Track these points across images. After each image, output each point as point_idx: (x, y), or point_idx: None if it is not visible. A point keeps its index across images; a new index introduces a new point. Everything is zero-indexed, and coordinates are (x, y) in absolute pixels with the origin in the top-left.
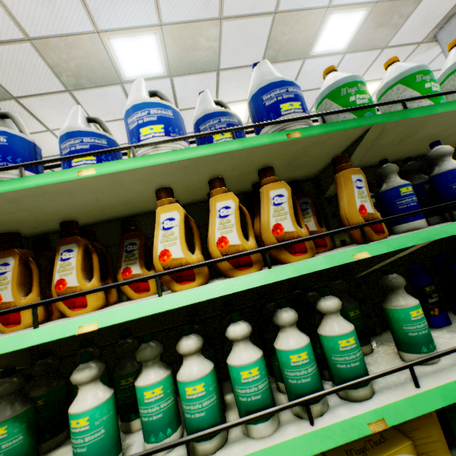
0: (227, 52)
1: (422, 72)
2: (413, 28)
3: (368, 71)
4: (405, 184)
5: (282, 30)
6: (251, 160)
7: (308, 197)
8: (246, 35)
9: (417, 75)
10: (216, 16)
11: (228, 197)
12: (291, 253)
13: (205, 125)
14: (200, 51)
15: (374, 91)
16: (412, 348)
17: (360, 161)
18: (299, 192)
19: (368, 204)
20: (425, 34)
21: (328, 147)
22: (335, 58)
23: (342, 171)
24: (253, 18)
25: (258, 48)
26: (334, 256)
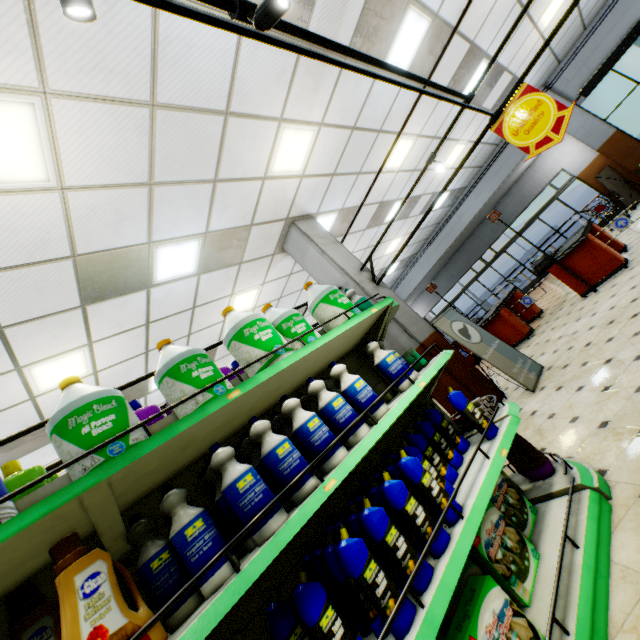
0: (8, 305)
1: (187, 360)
2: (258, 245)
3: (237, 283)
4: (191, 520)
5: (96, 269)
6: None
7: (46, 612)
8: (35, 283)
9: (181, 365)
10: None
11: None
12: None
13: None
14: None
15: (256, 297)
16: None
17: (155, 480)
18: (27, 612)
19: (114, 611)
20: (273, 248)
21: (35, 537)
22: (190, 281)
23: (60, 574)
24: (38, 265)
25: (65, 291)
26: None
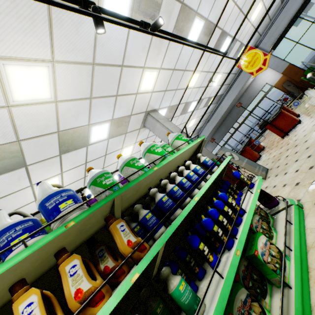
0: (30, 155)
1: (132, 159)
2: (133, 124)
3: (124, 143)
4: (147, 213)
5: (66, 137)
6: (46, 250)
7: (102, 245)
8: (42, 144)
9: (130, 161)
10: (14, 140)
11: (29, 293)
12: (94, 305)
13: (2, 237)
14: (6, 160)
15: (132, 149)
16: (191, 311)
17: (125, 205)
18: (95, 244)
19: (132, 236)
20: (140, 125)
21: (99, 214)
22: (104, 142)
23: (111, 225)
24: (44, 136)
25: (53, 148)
26: (120, 289)
